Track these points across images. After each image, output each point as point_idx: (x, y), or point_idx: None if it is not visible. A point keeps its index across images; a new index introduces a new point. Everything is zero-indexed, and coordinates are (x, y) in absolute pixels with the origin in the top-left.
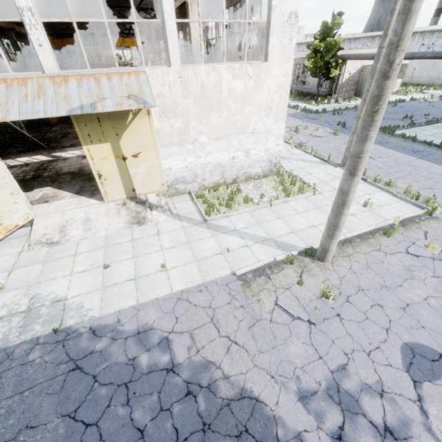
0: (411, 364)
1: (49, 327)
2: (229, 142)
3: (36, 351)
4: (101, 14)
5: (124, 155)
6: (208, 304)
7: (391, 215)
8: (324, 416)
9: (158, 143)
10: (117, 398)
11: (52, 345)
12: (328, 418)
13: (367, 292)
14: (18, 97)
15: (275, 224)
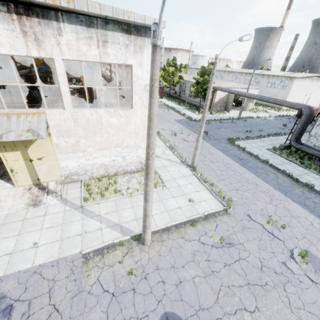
0: None
1: None
2: (110, 151)
3: None
4: None
5: (31, 158)
6: (53, 277)
7: (203, 209)
8: None
9: (57, 152)
10: None
11: None
12: None
13: (160, 271)
14: None
15: (127, 211)
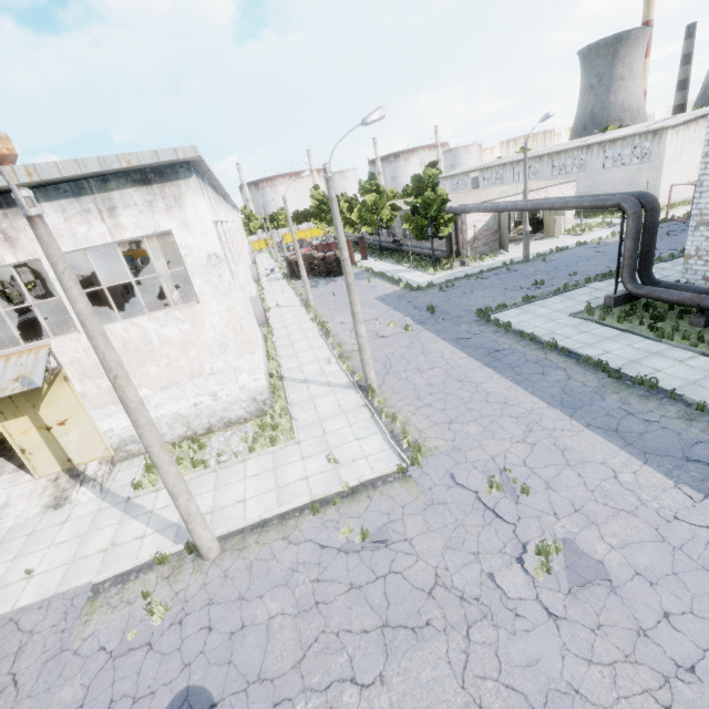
0: None
1: None
2: (183, 389)
3: None
4: None
5: (48, 424)
6: (33, 627)
7: (355, 475)
8: None
9: (87, 406)
10: None
11: None
12: None
13: (213, 607)
14: None
15: (202, 499)
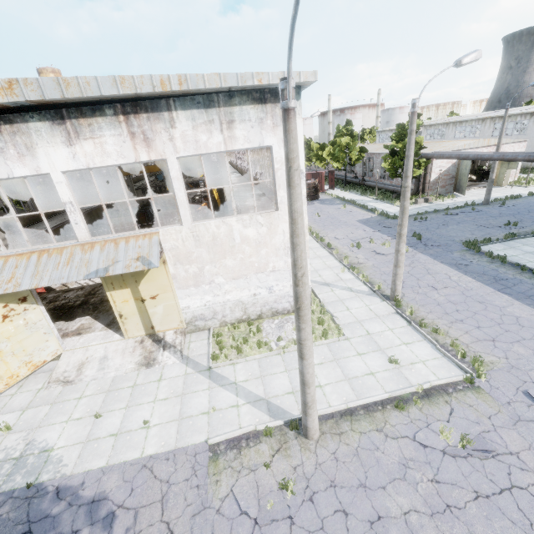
0: None
1: (27, 480)
2: (248, 281)
3: (7, 505)
4: None
5: (143, 297)
6: (168, 477)
7: (420, 378)
8: None
9: (175, 286)
10: None
11: (21, 501)
12: None
13: (338, 490)
14: (53, 265)
15: (278, 378)
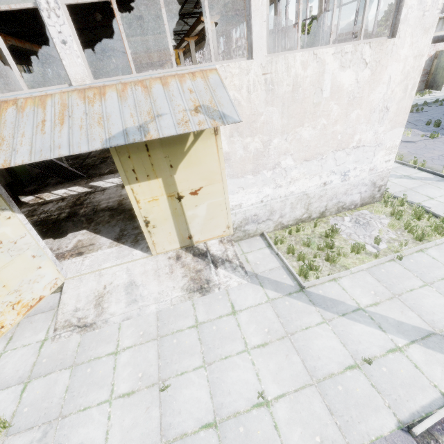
0: None
1: None
2: (322, 163)
3: None
4: (137, 32)
5: (180, 192)
6: None
7: None
8: None
9: (226, 173)
10: None
11: None
12: None
13: None
14: (32, 124)
15: (426, 297)
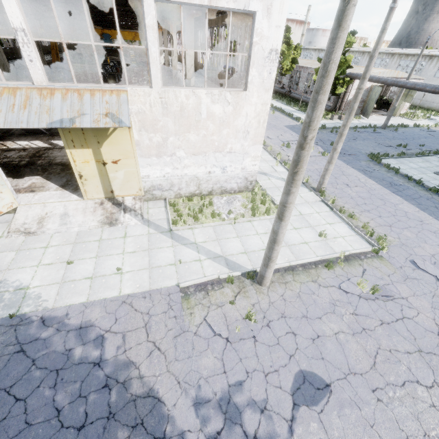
0: (298, 389)
1: (7, 312)
2: (206, 158)
3: None
4: (119, 3)
5: (104, 160)
6: (147, 310)
7: (341, 248)
8: (208, 421)
9: (137, 153)
10: (47, 381)
11: (6, 328)
12: (211, 424)
13: (288, 319)
14: (7, 105)
15: (232, 242)
